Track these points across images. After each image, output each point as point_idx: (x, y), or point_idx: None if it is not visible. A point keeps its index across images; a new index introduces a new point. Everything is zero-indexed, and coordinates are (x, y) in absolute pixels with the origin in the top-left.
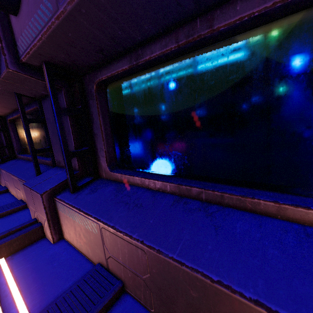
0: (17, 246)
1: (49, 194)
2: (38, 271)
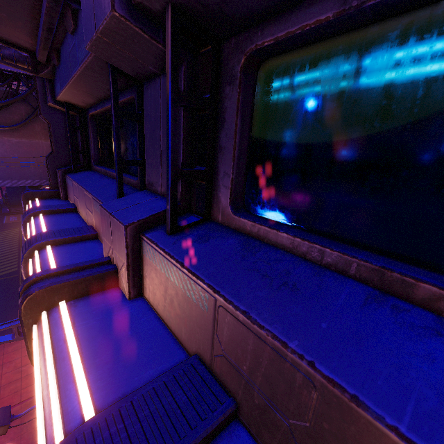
0: (83, 290)
1: (135, 228)
2: (107, 335)
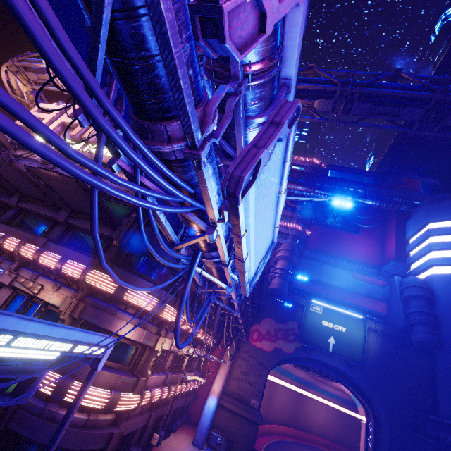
0: None
1: None
2: None
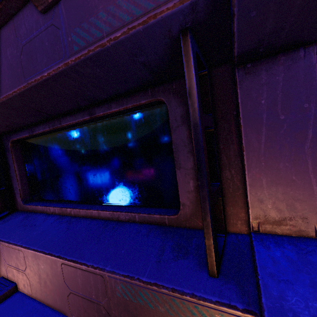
0: None
1: None
2: None
